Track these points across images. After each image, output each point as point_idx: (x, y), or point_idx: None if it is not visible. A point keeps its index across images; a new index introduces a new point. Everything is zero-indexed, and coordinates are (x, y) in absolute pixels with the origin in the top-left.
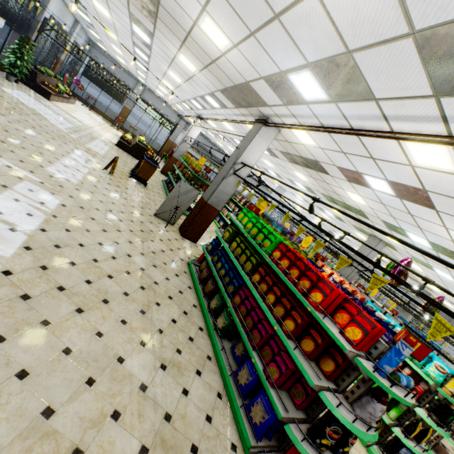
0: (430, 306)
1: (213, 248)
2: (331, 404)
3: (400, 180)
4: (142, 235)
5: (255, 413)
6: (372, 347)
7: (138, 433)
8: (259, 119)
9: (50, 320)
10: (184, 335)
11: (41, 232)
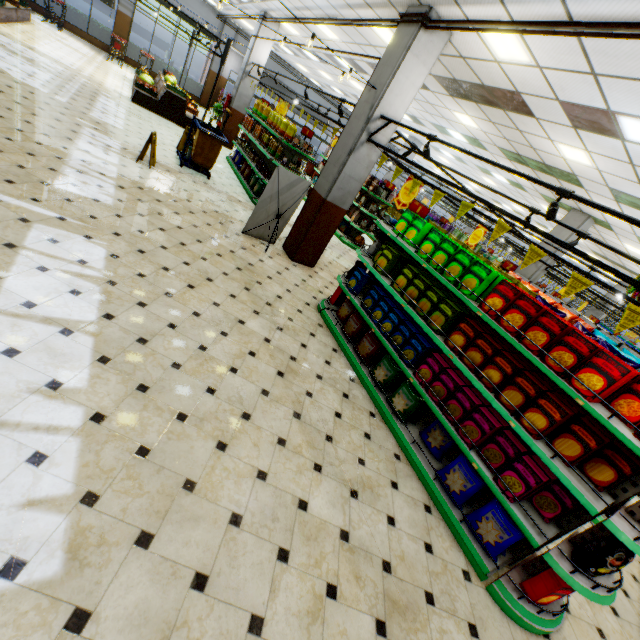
0: None
1: (359, 285)
2: (626, 537)
3: None
4: (241, 277)
5: (486, 531)
6: None
7: (365, 604)
8: (410, 14)
9: (193, 479)
10: (357, 433)
11: (107, 321)
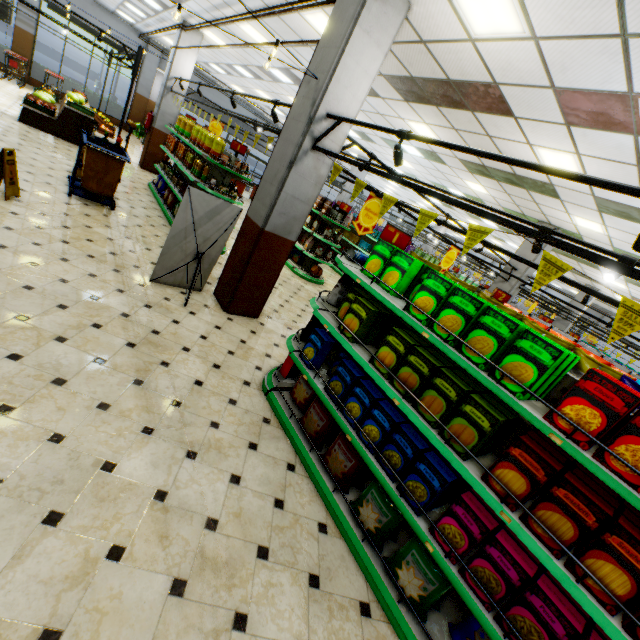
0: None
1: (320, 355)
2: None
3: None
4: (133, 359)
5: None
6: None
7: None
8: None
9: None
10: None
11: None
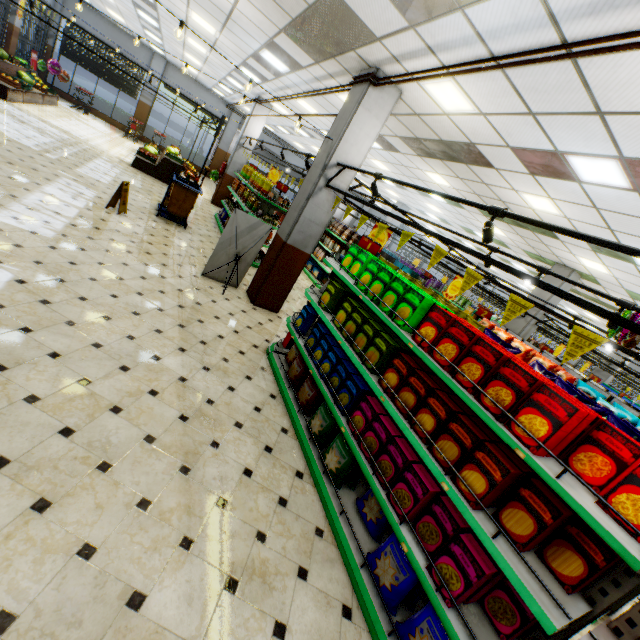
0: None
1: (306, 323)
2: None
3: None
4: (181, 314)
5: None
6: None
7: None
8: (361, 75)
9: None
10: (268, 497)
11: None
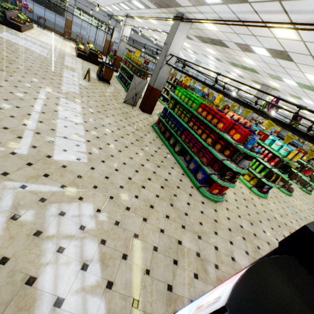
0: (293, 122)
1: (164, 114)
2: (227, 164)
3: (271, 47)
4: (124, 115)
5: (198, 176)
6: (245, 141)
7: (158, 183)
8: (176, 17)
9: (113, 155)
10: (162, 156)
11: (86, 123)
